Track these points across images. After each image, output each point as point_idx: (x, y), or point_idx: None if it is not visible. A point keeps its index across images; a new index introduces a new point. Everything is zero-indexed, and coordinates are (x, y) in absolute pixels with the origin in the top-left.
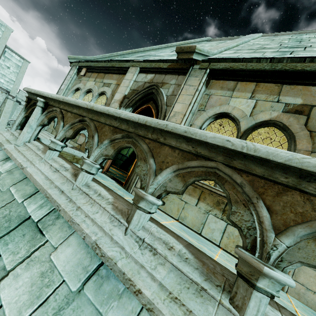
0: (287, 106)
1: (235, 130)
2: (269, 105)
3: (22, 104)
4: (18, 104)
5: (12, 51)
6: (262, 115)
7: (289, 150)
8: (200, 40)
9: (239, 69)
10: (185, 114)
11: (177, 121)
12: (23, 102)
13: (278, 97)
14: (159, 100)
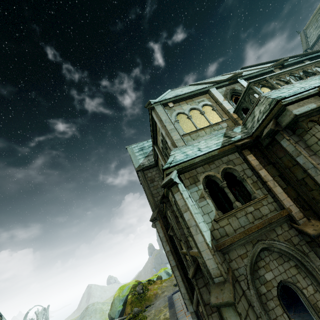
0: None
1: (267, 89)
2: None
3: None
4: None
5: None
6: None
7: (280, 86)
8: (169, 90)
9: (252, 76)
10: None
11: None
12: None
13: None
14: (240, 92)
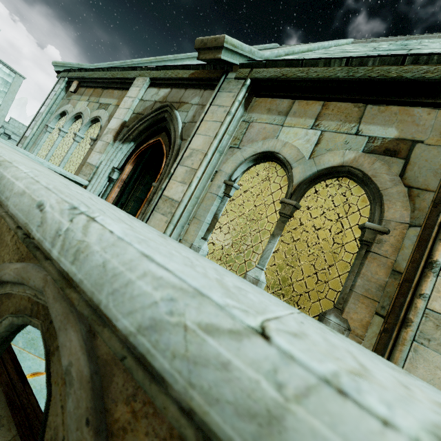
0: (372, 141)
1: (286, 182)
2: (343, 139)
3: (13, 138)
4: (7, 139)
5: None
6: (329, 156)
7: (372, 220)
8: (263, 47)
9: (296, 78)
10: (206, 154)
11: (194, 164)
12: (14, 136)
13: (357, 126)
14: (172, 131)
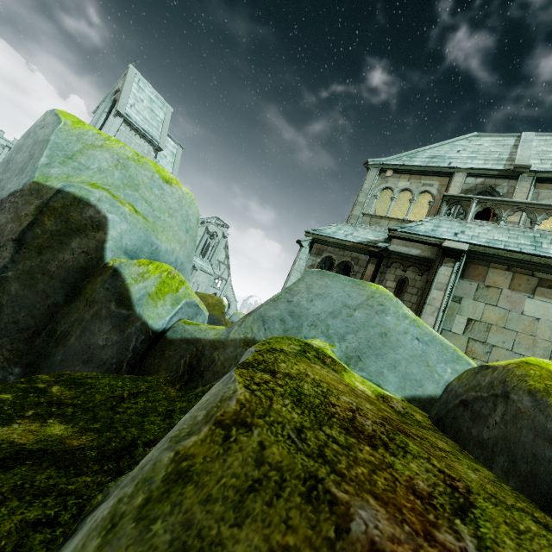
0: None
1: None
2: None
3: None
4: None
5: (168, 135)
6: None
7: None
8: (469, 136)
9: None
10: None
11: None
12: None
13: None
14: (496, 197)
